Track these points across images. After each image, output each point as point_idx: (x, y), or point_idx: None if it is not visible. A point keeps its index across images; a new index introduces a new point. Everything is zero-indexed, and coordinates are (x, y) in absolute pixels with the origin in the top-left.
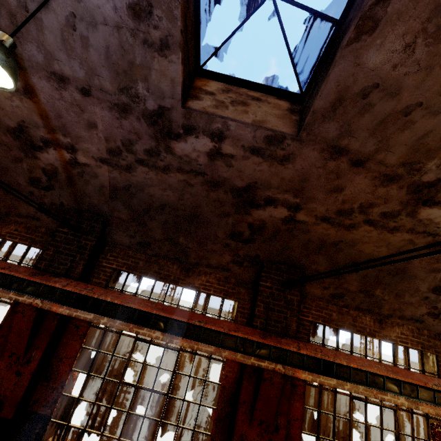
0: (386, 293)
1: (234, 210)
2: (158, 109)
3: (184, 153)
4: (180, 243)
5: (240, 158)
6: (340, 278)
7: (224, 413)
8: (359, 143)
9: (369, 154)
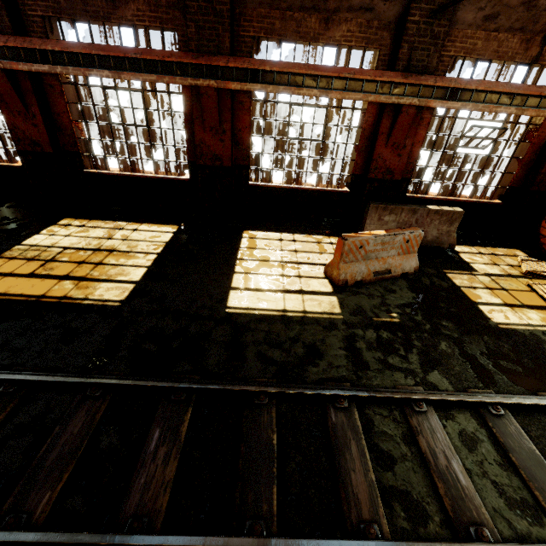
0: None
1: None
2: None
3: None
4: None
5: None
6: None
7: (192, 132)
8: None
9: None
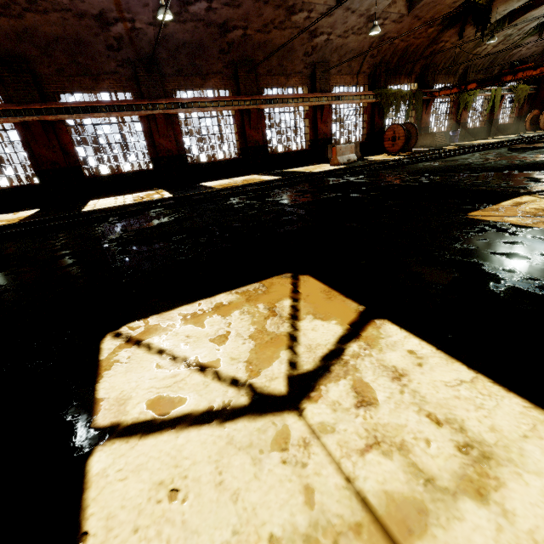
0: (288, 63)
1: (219, 37)
2: None
3: (194, 11)
4: (197, 64)
5: (220, 9)
6: (269, 61)
7: (241, 133)
8: None
9: None
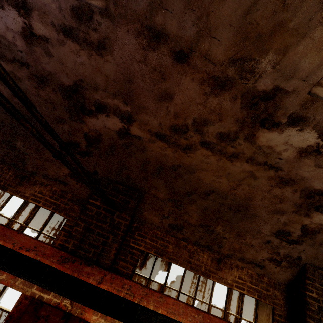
0: (227, 231)
1: (68, 115)
2: None
3: None
4: (18, 148)
5: (55, 42)
6: (180, 207)
7: None
8: (176, 22)
9: (191, 41)
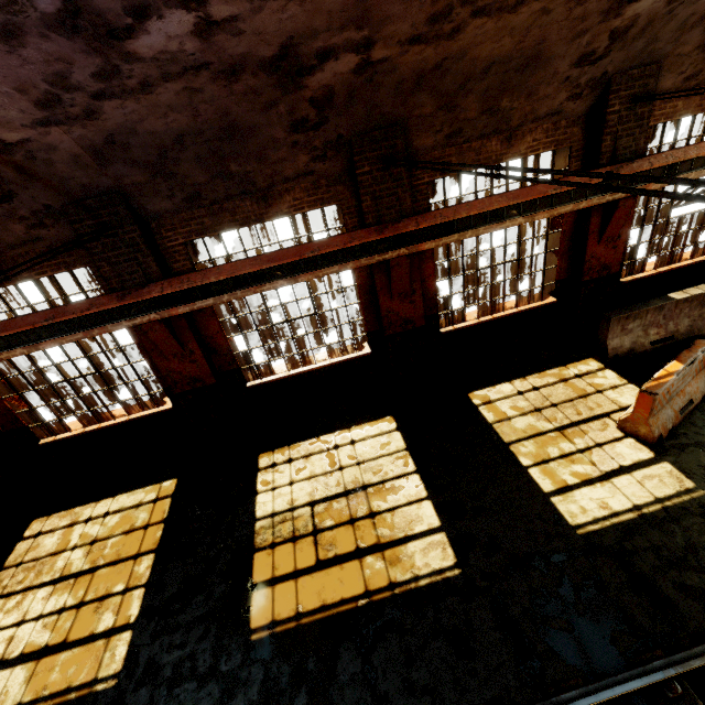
0: (516, 99)
1: (280, 93)
2: (65, 4)
3: (156, 50)
4: (235, 173)
5: (248, 15)
6: (454, 109)
7: (369, 301)
8: None
9: None
